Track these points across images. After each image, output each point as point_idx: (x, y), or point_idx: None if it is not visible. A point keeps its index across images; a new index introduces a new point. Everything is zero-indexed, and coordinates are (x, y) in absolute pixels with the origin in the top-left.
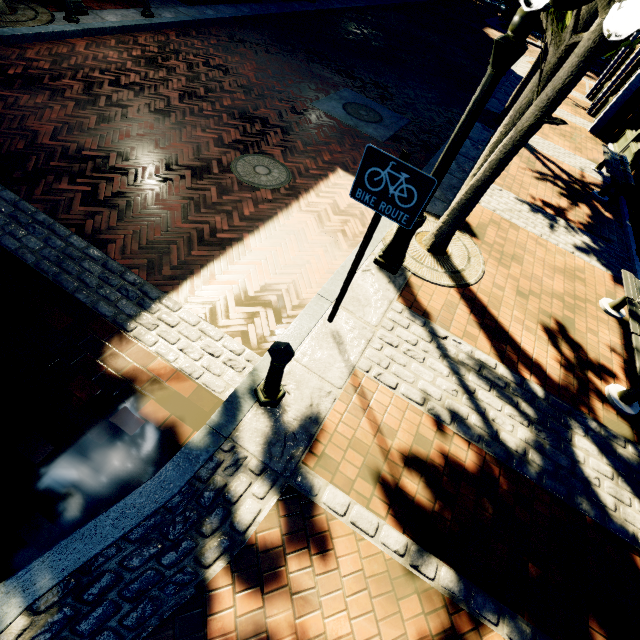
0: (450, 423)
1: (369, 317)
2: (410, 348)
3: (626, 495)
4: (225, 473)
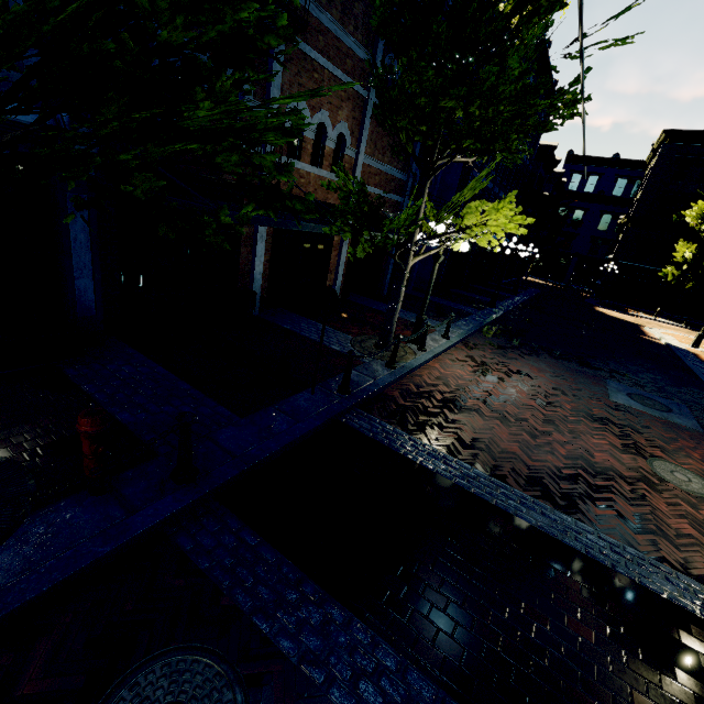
0: None
1: None
2: None
3: None
4: None
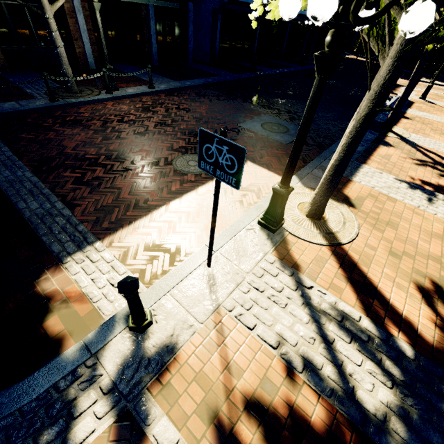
0: (301, 371)
1: (243, 265)
2: (274, 294)
3: None
4: (79, 387)
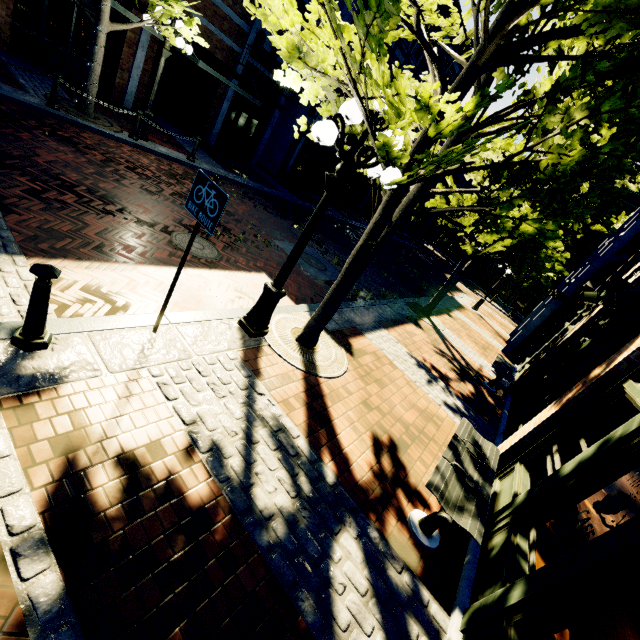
0: (204, 452)
1: (197, 347)
2: (217, 383)
3: (371, 621)
4: None
